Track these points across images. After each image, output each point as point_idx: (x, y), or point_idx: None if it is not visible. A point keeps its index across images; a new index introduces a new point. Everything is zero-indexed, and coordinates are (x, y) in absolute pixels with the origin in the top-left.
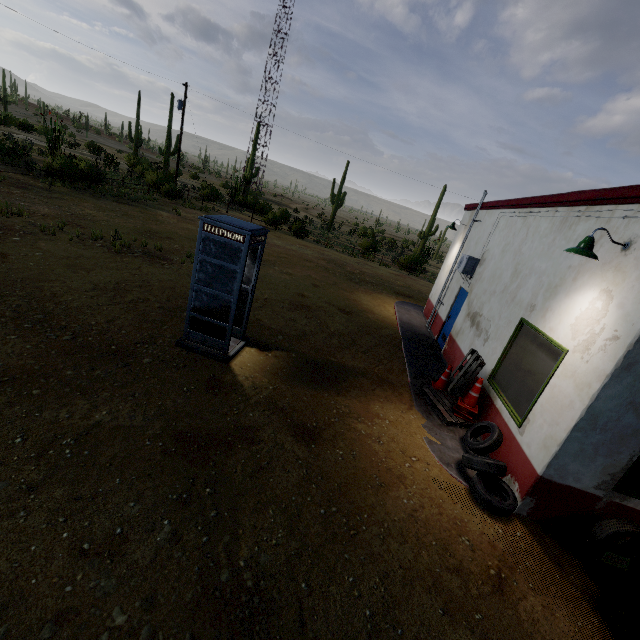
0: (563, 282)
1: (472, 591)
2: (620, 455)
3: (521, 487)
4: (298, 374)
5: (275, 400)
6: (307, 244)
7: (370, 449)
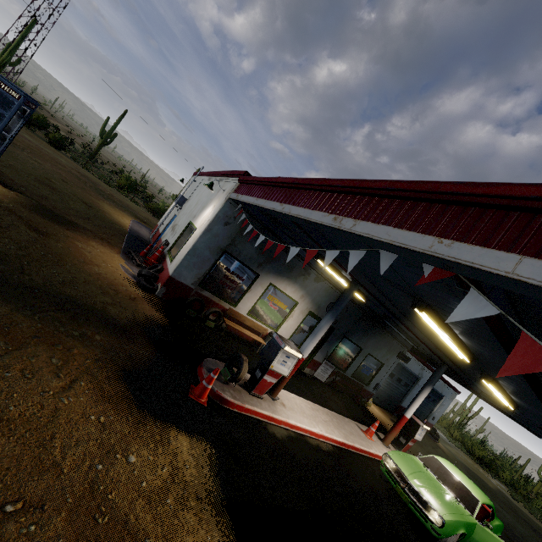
0: (207, 205)
1: (119, 296)
2: (203, 269)
3: (162, 284)
4: (36, 210)
5: (15, 211)
6: (63, 156)
7: (82, 252)
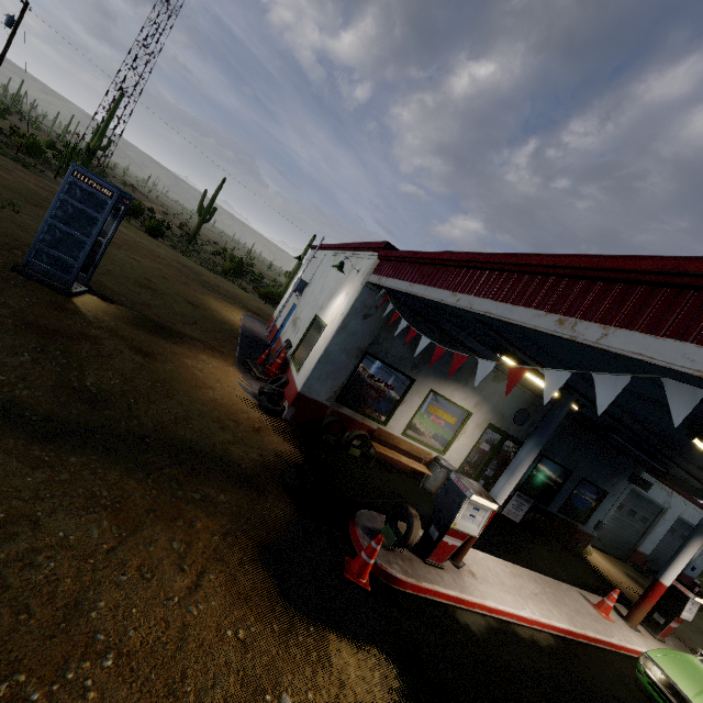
0: (336, 291)
1: (241, 428)
2: (339, 380)
3: (289, 402)
4: (139, 324)
5: (116, 330)
6: (161, 245)
7: (193, 372)
